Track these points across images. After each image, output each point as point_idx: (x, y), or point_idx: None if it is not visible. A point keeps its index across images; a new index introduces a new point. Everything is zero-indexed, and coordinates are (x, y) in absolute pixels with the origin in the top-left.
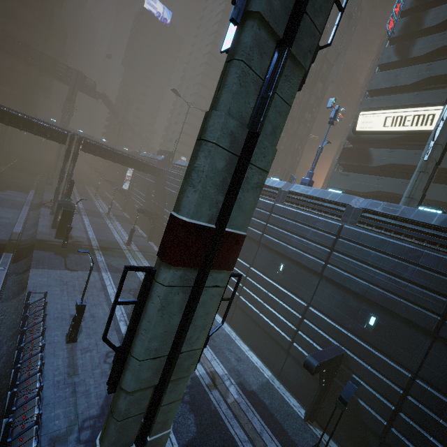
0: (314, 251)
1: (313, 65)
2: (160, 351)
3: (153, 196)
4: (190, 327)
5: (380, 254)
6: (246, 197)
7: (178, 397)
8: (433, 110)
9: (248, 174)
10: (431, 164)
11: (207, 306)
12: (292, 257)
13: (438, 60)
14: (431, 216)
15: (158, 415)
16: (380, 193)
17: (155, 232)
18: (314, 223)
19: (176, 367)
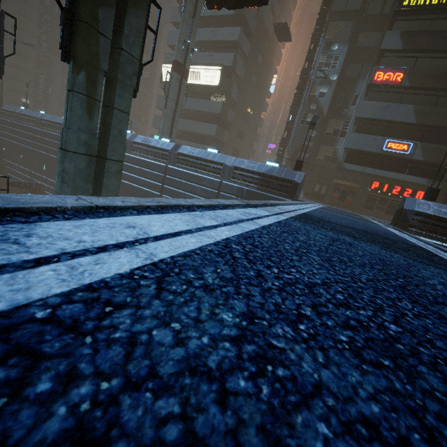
0: None
1: None
2: None
3: None
4: None
5: (140, 167)
6: None
7: None
8: (198, 68)
9: None
10: (168, 111)
11: None
12: None
13: (205, 27)
14: (159, 143)
15: None
16: (183, 131)
17: (1, 184)
18: None
19: None
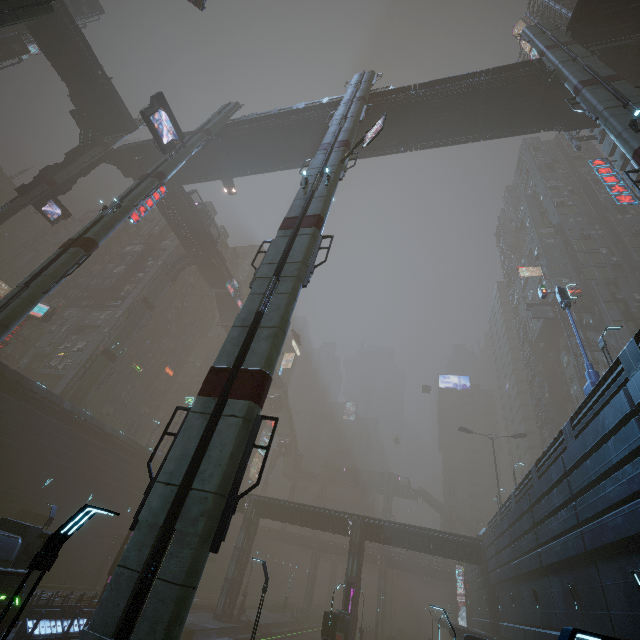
0: (637, 477)
1: (637, 296)
2: (174, 477)
3: (487, 610)
4: (205, 457)
5: None
6: (258, 345)
7: (178, 577)
8: None
9: (259, 332)
10: None
11: (224, 437)
12: (628, 531)
13: None
14: None
15: (150, 596)
16: None
17: None
18: (602, 425)
19: (183, 510)
